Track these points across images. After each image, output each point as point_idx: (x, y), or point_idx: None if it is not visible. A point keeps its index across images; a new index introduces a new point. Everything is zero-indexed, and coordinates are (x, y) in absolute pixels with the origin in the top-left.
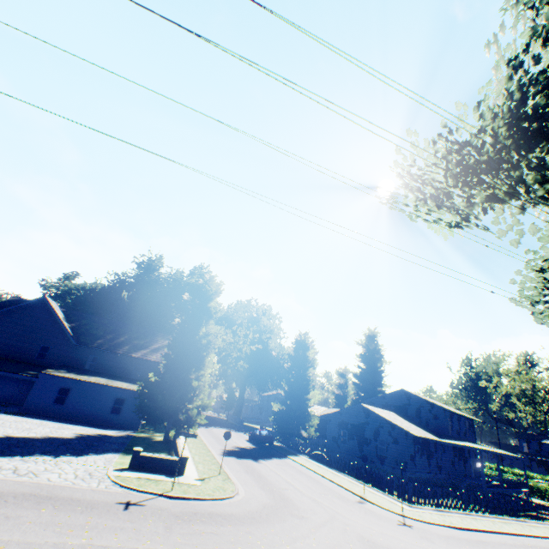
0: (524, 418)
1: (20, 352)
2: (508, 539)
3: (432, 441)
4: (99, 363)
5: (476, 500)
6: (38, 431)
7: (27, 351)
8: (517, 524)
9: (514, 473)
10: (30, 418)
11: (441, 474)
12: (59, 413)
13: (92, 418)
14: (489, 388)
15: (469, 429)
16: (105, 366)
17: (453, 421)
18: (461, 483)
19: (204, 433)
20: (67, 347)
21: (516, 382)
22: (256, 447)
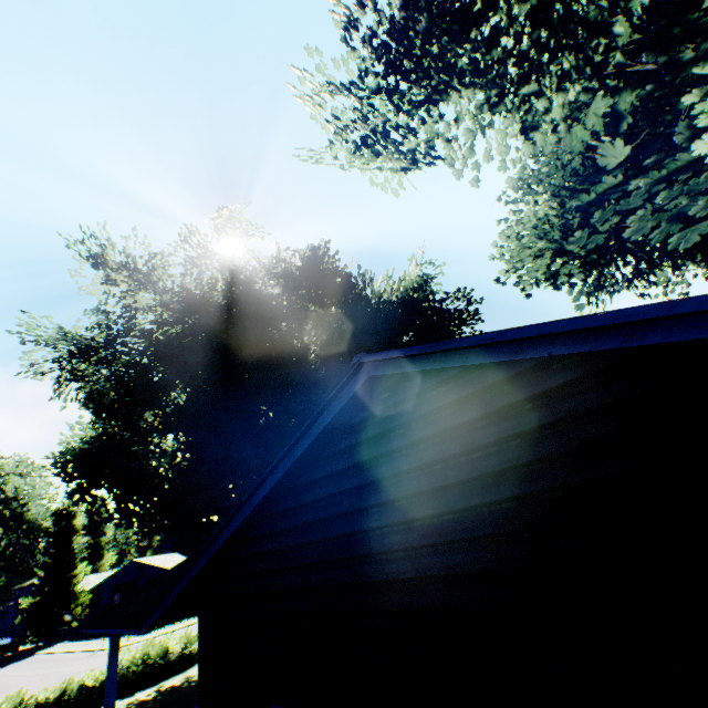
0: None
1: None
2: None
3: None
4: None
5: None
6: None
7: None
8: None
9: None
10: None
11: None
12: None
13: None
14: None
15: None
16: None
17: None
18: None
19: None
20: None
21: None
22: None
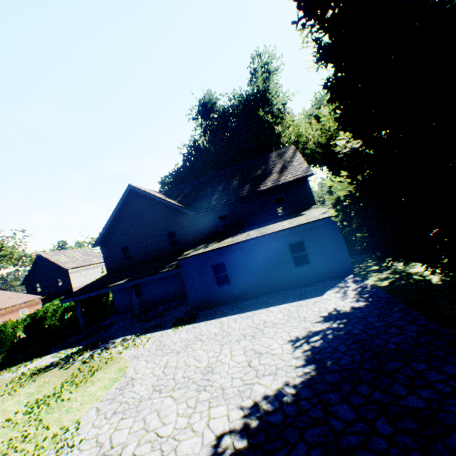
0: None
1: (153, 250)
2: None
3: None
4: (231, 220)
5: None
6: (224, 383)
7: (158, 245)
8: None
9: None
10: (203, 321)
11: None
12: (233, 295)
13: (275, 283)
14: None
15: None
16: (240, 220)
17: None
18: None
19: None
20: (188, 222)
21: None
22: None
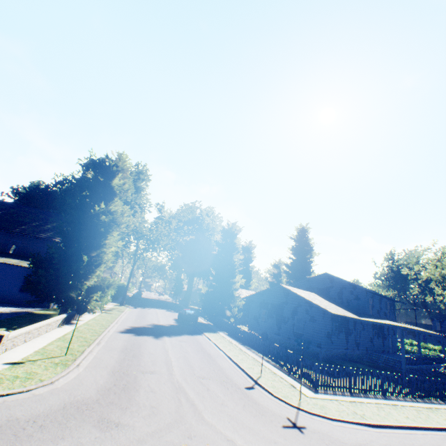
0: (441, 301)
1: None
2: (441, 440)
3: (351, 319)
4: (21, 247)
5: (396, 382)
6: None
7: None
8: (445, 411)
9: (427, 348)
10: None
11: (359, 350)
12: None
13: None
14: (410, 275)
15: (390, 309)
16: (27, 250)
17: (374, 302)
18: (378, 359)
19: (132, 312)
20: None
21: (438, 269)
22: (176, 325)
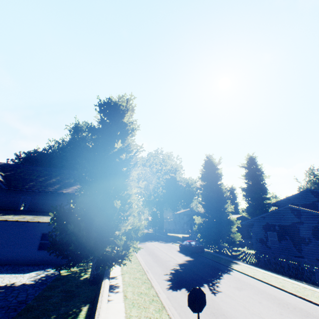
0: None
1: None
2: None
3: None
4: (31, 203)
5: None
6: None
7: None
8: None
9: None
10: None
11: None
12: None
13: (16, 258)
14: None
15: None
16: (37, 205)
17: None
18: None
19: (140, 251)
20: None
21: None
22: (191, 259)
